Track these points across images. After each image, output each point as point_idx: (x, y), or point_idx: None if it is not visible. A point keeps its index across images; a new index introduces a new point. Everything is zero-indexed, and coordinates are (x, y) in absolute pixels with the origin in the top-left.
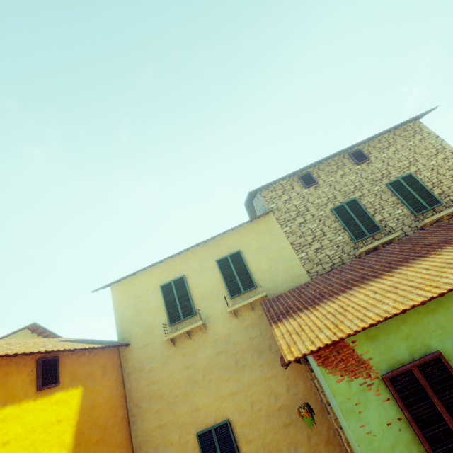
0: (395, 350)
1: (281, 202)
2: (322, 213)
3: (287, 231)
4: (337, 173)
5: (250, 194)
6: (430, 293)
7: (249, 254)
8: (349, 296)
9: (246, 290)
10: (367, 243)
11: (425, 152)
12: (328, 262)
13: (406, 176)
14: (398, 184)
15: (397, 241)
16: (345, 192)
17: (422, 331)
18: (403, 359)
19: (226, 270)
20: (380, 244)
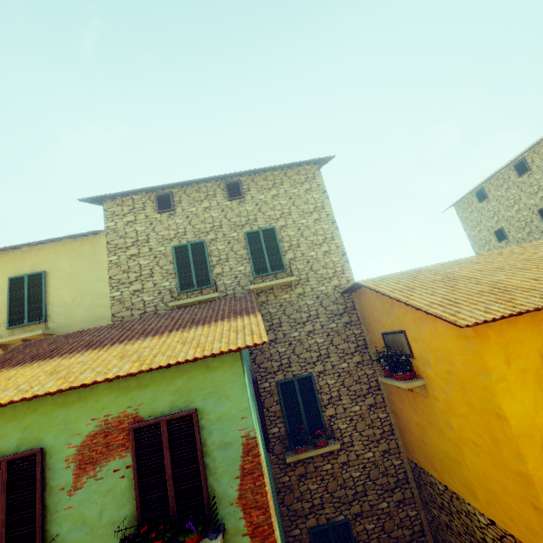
0: (5, 440)
1: (122, 222)
2: (162, 249)
3: (112, 260)
4: (203, 203)
5: (87, 201)
6: (48, 389)
7: (55, 279)
8: (39, 366)
9: (30, 322)
10: (191, 296)
11: (303, 206)
12: (140, 308)
13: (269, 229)
14: (257, 236)
15: (203, 304)
16: (199, 231)
17: (45, 424)
18: (7, 451)
19: (18, 292)
20: (197, 301)
